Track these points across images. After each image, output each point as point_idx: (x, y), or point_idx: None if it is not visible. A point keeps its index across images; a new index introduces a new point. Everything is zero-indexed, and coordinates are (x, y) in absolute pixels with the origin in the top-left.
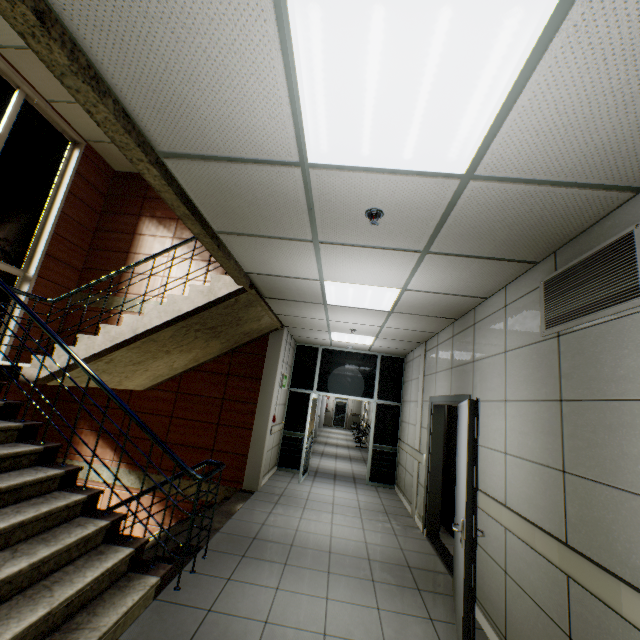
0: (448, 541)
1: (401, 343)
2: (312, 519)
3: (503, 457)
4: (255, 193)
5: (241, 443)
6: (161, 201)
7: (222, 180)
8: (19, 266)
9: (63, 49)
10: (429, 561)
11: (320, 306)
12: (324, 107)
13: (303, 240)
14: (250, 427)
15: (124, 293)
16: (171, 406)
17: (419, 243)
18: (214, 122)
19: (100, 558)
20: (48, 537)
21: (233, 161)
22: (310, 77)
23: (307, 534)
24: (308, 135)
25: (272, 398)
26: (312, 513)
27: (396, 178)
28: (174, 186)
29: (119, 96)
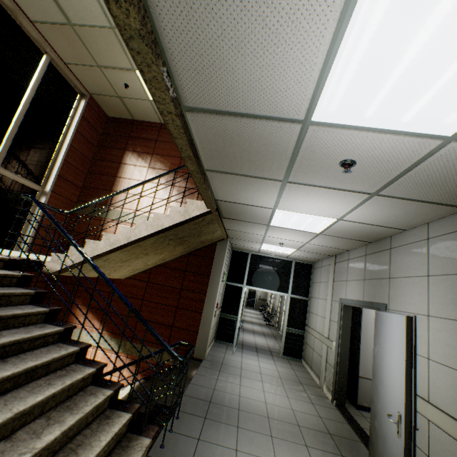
0: (352, 411)
1: (315, 254)
2: (248, 386)
3: (425, 361)
4: (252, 142)
5: (193, 323)
6: (140, 140)
7: (228, 131)
8: (39, 183)
9: (138, 14)
10: (343, 429)
11: (263, 226)
12: (352, 74)
13: (274, 179)
14: (200, 311)
15: (111, 206)
16: (143, 292)
17: (373, 187)
18: (243, 83)
19: (108, 422)
20: (71, 405)
21: (244, 116)
22: (353, 46)
23: (248, 400)
24: (323, 97)
25: (217, 290)
26: (247, 381)
27: (384, 136)
28: (187, 134)
29: (168, 58)
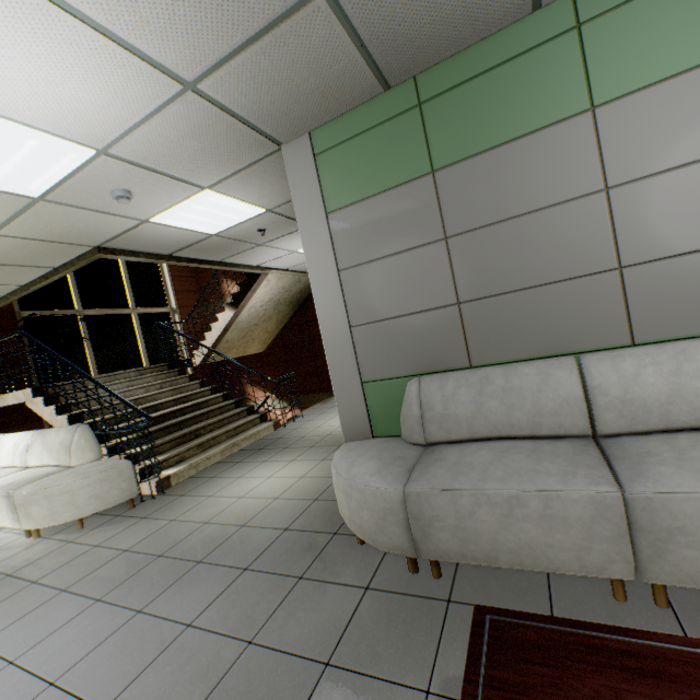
0: None
1: None
2: None
3: None
4: None
5: None
6: None
7: None
8: None
9: None
10: None
11: None
12: None
13: None
14: None
15: None
16: None
17: None
18: None
19: None
20: None
21: None
22: None
23: None
24: None
25: None
26: None
27: None
28: None
29: None
